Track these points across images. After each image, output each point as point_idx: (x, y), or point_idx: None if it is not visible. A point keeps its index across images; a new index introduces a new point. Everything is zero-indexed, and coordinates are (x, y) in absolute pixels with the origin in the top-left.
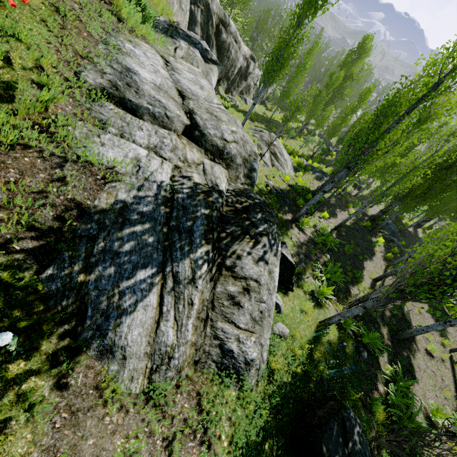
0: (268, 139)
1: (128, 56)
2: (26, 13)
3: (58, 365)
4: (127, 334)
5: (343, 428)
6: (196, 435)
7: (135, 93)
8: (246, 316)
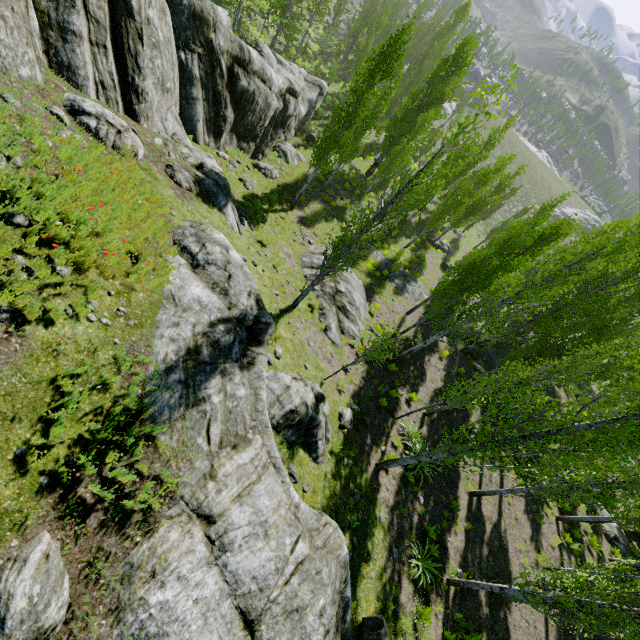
0: (332, 287)
1: None
2: None
3: None
4: None
5: None
6: None
7: None
8: None
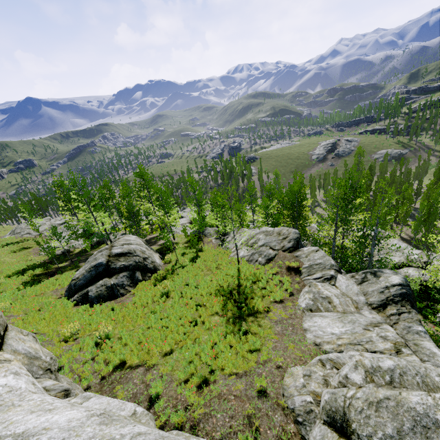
0: None
1: None
2: None
3: None
4: None
5: None
6: None
7: None
8: None
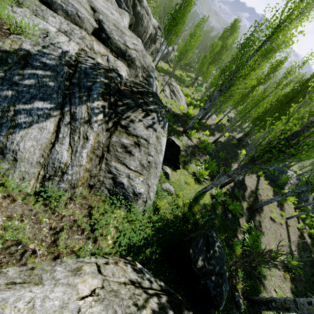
0: (168, 81)
1: None
2: None
3: None
4: (19, 142)
5: (207, 242)
6: (83, 232)
7: None
8: (136, 162)
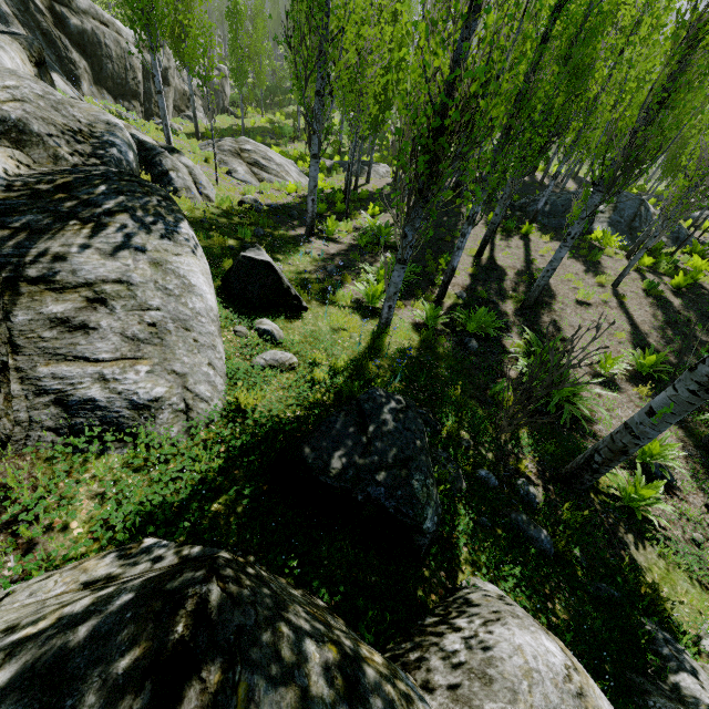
0: (233, 146)
1: None
2: None
3: None
4: None
5: (361, 414)
6: None
7: None
8: (112, 340)
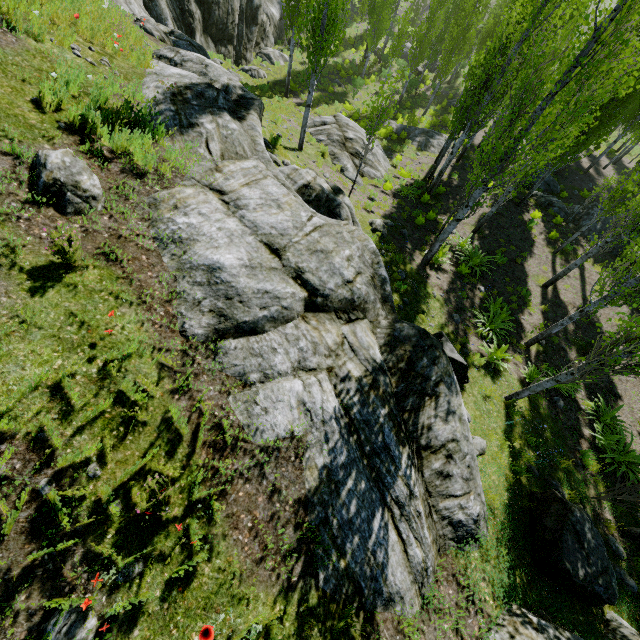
0: (339, 135)
1: (195, 243)
2: (102, 308)
3: (369, 636)
4: (395, 581)
5: (575, 532)
6: (469, 611)
7: (241, 304)
8: (459, 481)
